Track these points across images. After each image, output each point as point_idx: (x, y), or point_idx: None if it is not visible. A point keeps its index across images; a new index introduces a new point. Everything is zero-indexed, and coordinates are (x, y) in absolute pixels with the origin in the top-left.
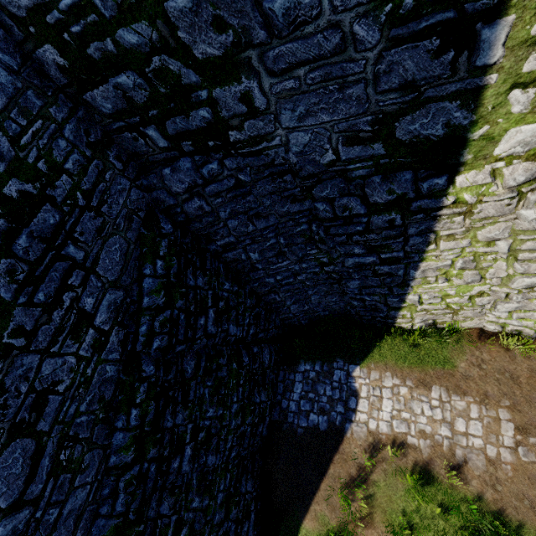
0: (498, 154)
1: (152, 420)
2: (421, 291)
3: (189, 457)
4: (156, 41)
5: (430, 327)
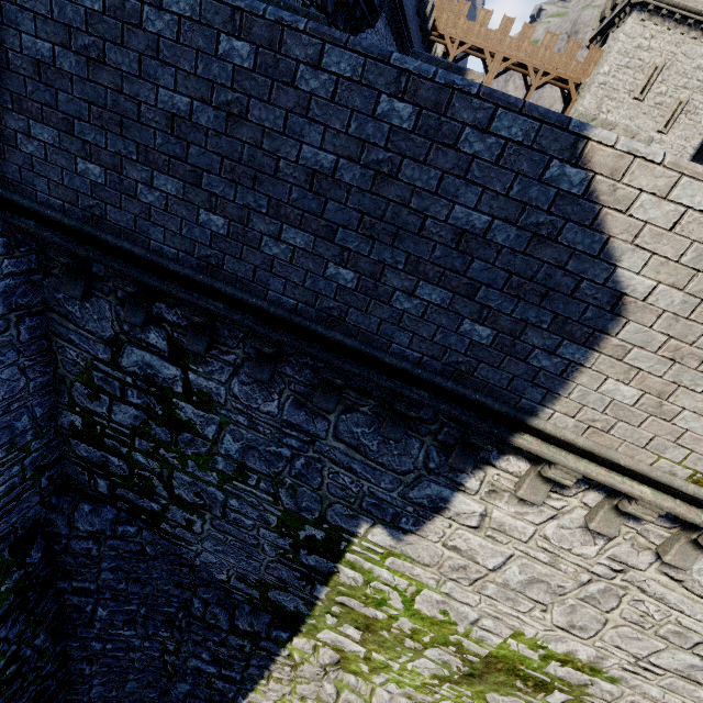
0: (320, 637)
1: None
2: None
3: None
4: (156, 470)
5: None
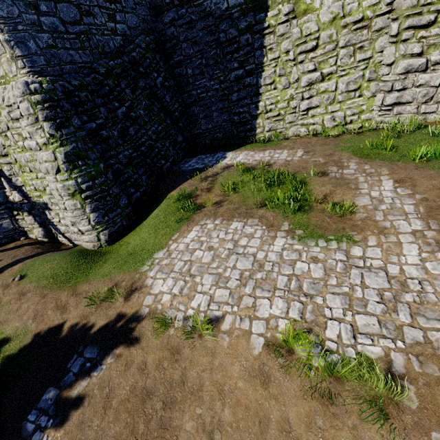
0: (278, 1)
1: (117, 74)
2: (265, 98)
3: (123, 112)
4: None
5: (275, 139)
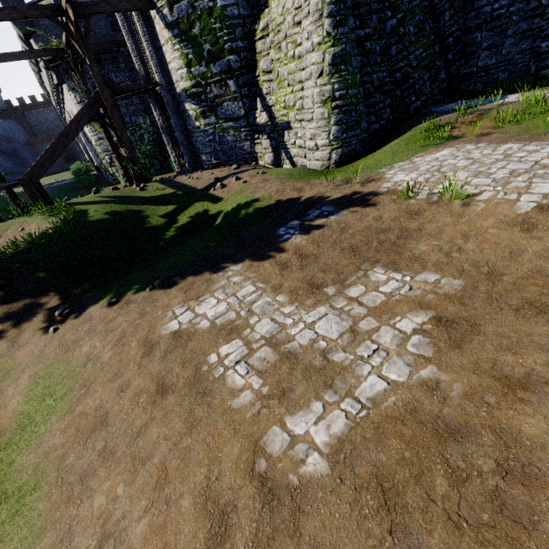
0: None
1: None
2: None
3: (392, 25)
4: None
5: None
